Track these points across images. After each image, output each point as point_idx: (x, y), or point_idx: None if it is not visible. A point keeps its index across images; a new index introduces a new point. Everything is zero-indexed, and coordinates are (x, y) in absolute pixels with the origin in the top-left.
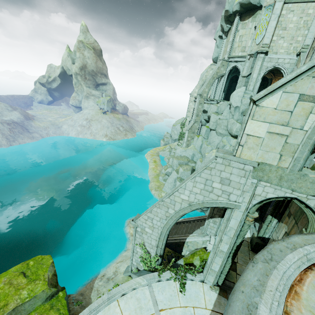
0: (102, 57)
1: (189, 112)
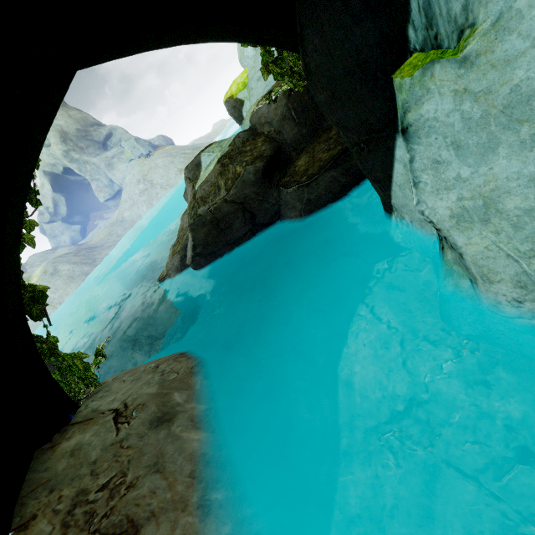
0: (68, 107)
1: None
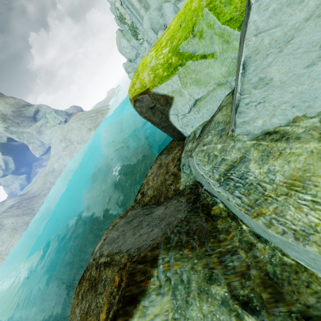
0: (5, 96)
1: None
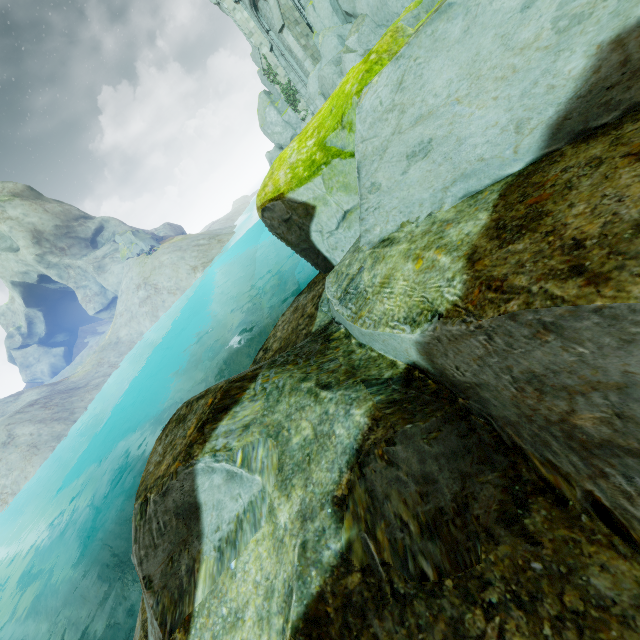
0: (45, 199)
1: (253, 37)
